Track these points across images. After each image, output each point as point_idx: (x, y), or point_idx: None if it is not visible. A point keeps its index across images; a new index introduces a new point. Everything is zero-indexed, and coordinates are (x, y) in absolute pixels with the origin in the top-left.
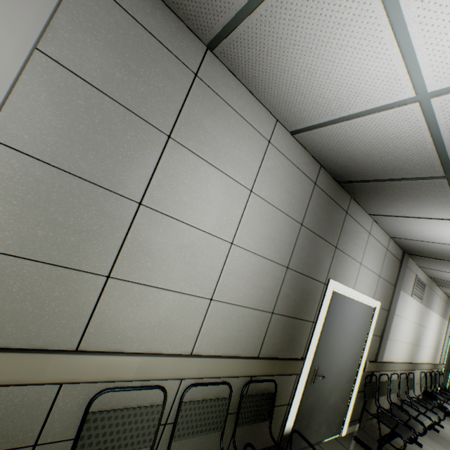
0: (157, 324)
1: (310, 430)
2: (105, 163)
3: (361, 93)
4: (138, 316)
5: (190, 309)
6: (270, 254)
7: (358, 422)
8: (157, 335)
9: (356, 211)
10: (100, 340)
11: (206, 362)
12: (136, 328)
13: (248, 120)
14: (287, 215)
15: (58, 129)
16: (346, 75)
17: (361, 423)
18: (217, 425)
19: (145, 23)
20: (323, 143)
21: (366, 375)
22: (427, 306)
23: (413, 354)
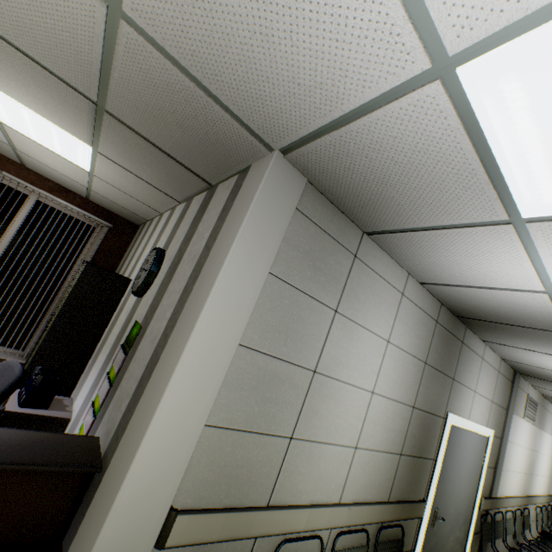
0: (318, 476)
1: None
2: (296, 344)
3: (497, 279)
4: (306, 469)
5: (341, 459)
6: (400, 397)
7: None
8: (318, 486)
9: (471, 339)
10: (282, 495)
11: (352, 510)
12: (305, 481)
13: (388, 280)
14: (414, 356)
15: (272, 326)
16: (486, 270)
17: None
18: None
19: (326, 229)
20: (450, 294)
21: (481, 514)
22: (539, 427)
23: (526, 485)
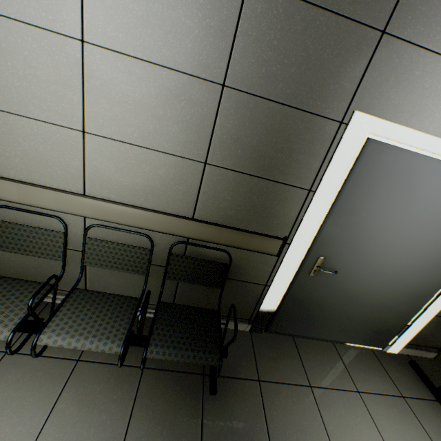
0: (25, 155)
1: (314, 324)
2: None
3: None
4: None
5: (59, 142)
6: (173, 60)
7: (437, 351)
8: (32, 167)
9: None
10: None
11: (100, 205)
12: (4, 156)
13: None
14: None
15: None
16: None
17: None
18: (138, 269)
19: None
20: None
21: None
22: None
23: None
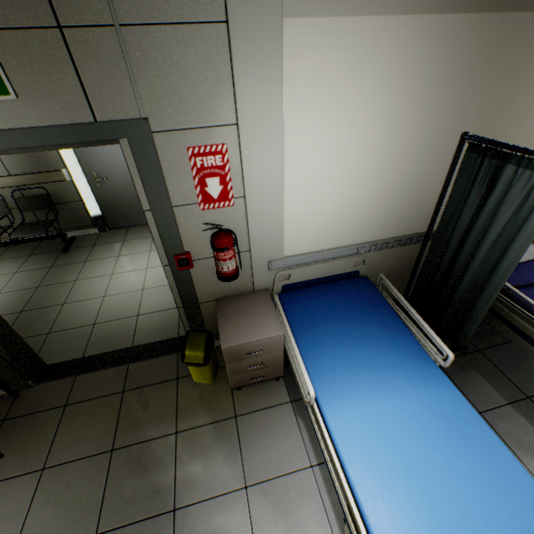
0: None
1: (132, 216)
2: None
3: None
4: None
5: None
6: None
7: None
8: None
9: None
10: None
11: None
12: None
13: None
14: None
15: None
16: None
17: None
18: (5, 212)
19: None
20: None
21: None
22: None
23: None
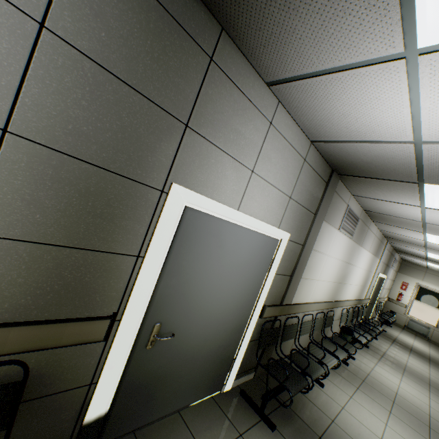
0: None
1: (157, 402)
2: None
3: None
4: None
5: None
6: None
7: (255, 370)
8: None
9: (239, 69)
10: None
11: None
12: None
13: None
14: None
15: None
16: None
17: (258, 371)
18: None
19: None
20: None
21: (265, 322)
22: (358, 243)
23: (335, 292)
